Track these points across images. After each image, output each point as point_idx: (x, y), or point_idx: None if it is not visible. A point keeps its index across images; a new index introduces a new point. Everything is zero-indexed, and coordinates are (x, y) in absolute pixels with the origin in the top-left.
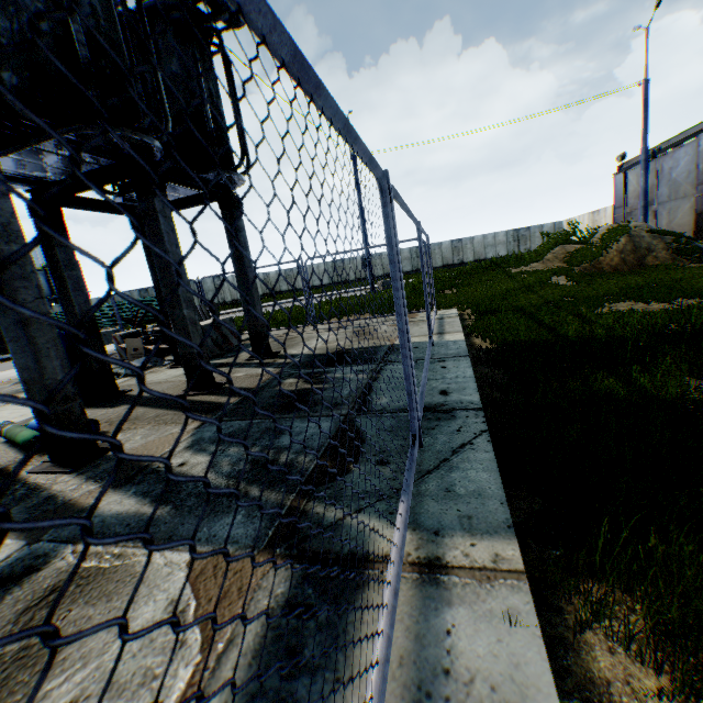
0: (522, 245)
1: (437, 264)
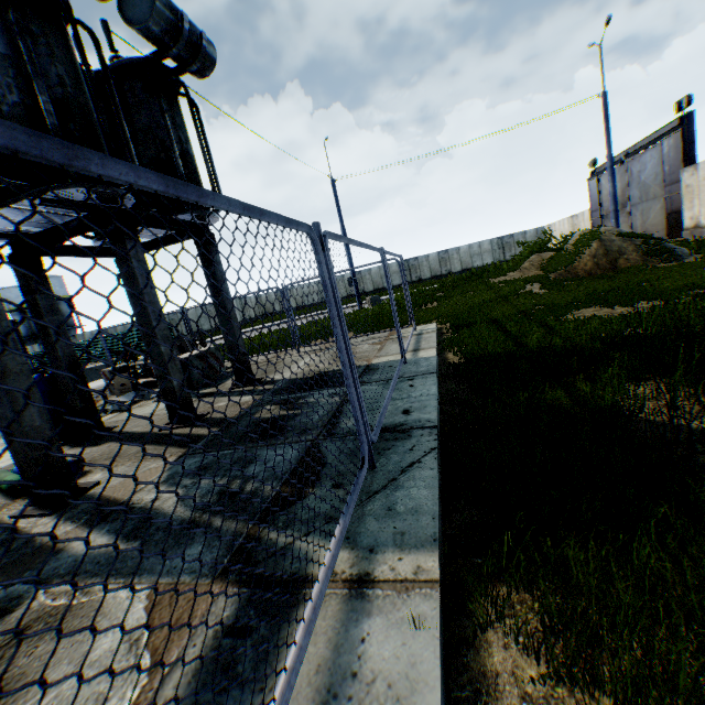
0: (507, 252)
1: (426, 275)
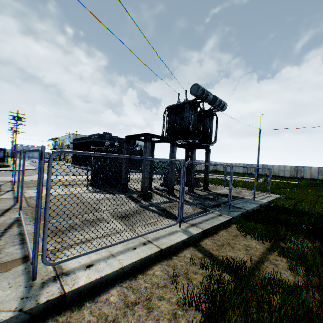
0: None
1: (306, 176)
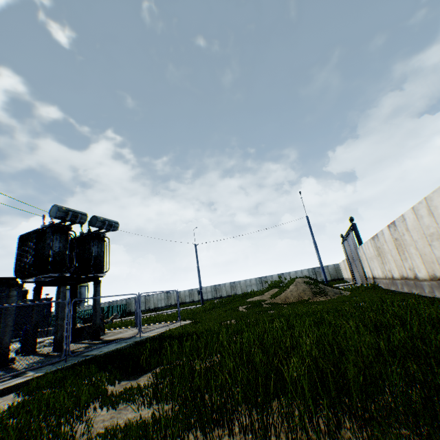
0: (318, 277)
1: None
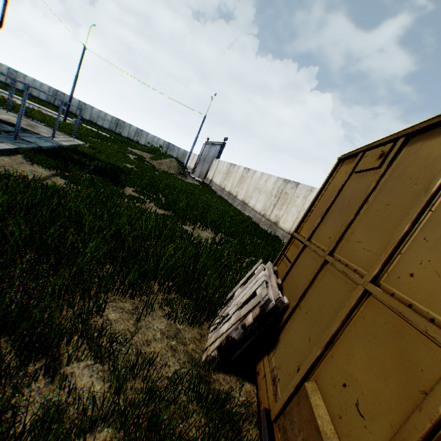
0: (168, 151)
1: (125, 134)
